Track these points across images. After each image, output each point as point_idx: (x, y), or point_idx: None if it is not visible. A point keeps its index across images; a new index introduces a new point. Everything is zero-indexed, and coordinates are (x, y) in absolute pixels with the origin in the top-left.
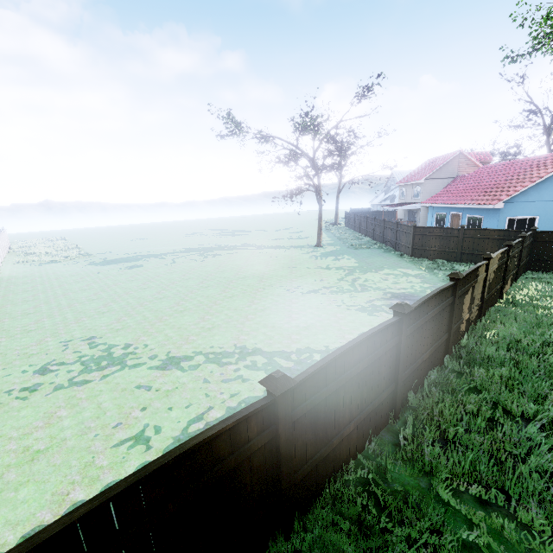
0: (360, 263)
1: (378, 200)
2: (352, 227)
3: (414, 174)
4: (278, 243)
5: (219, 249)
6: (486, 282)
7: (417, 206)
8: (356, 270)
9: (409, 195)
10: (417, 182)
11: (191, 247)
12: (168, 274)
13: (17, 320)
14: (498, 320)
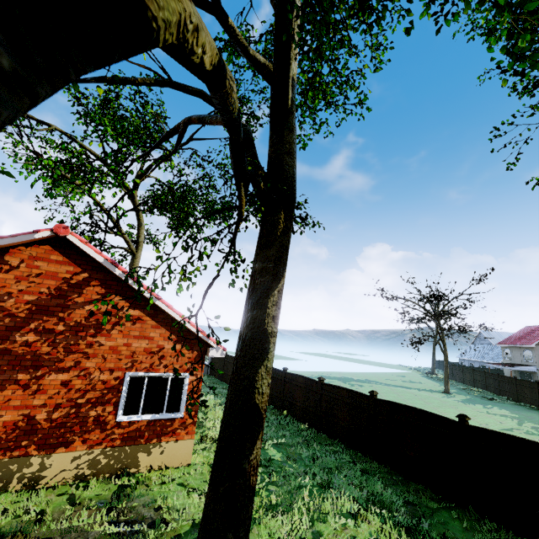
0: (519, 415)
1: (468, 355)
2: (460, 380)
3: (517, 337)
4: (397, 383)
5: (352, 380)
6: None
7: (533, 369)
8: (522, 419)
9: (518, 357)
10: (526, 346)
11: (322, 374)
12: None
13: None
14: None
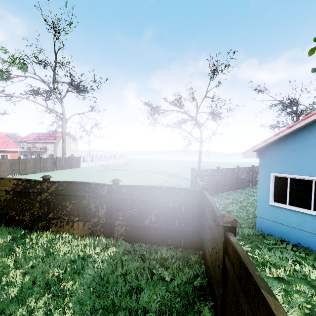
0: None
1: None
2: None
3: None
4: None
5: (152, 172)
6: None
7: None
8: None
9: None
10: None
11: (150, 170)
12: (94, 175)
13: (33, 175)
14: None
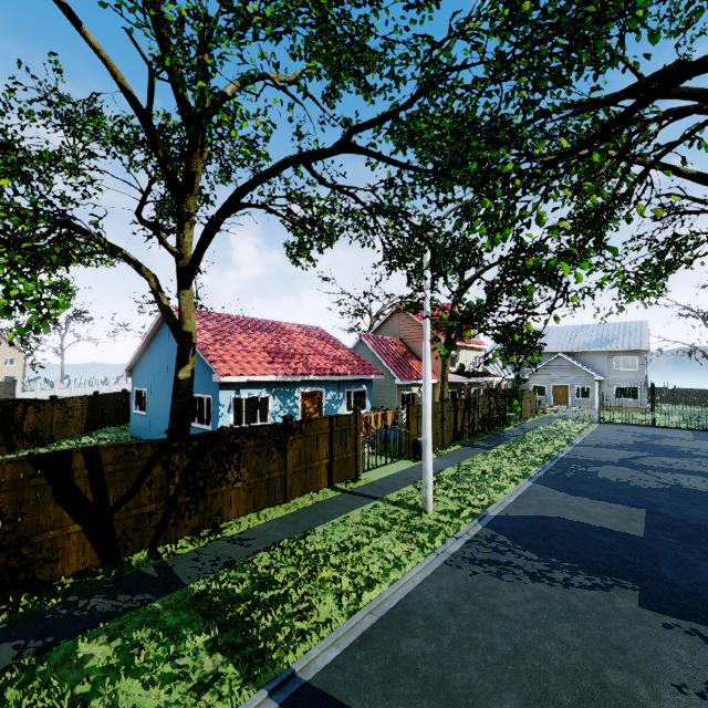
0: None
1: None
2: None
3: None
4: None
5: None
6: None
7: None
8: None
9: None
10: None
11: None
12: None
13: None
14: None
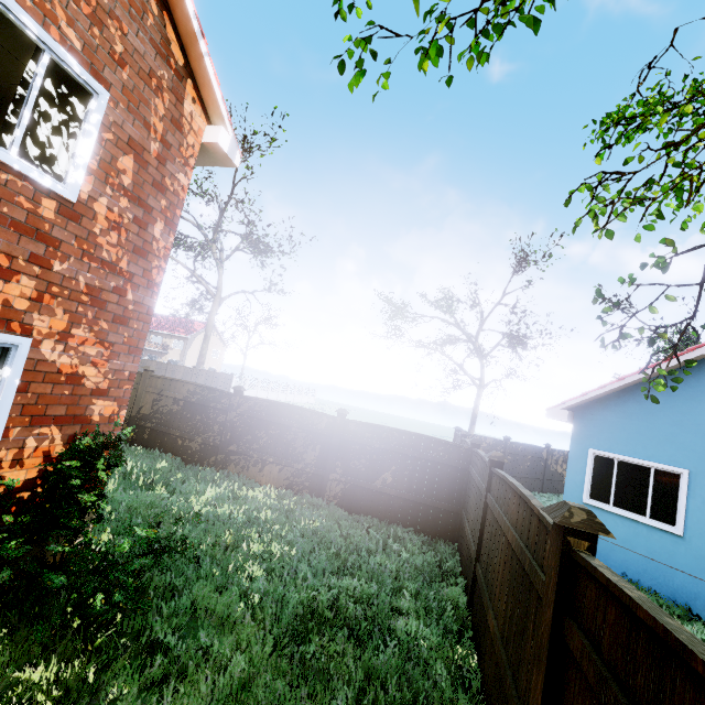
0: None
1: None
2: None
3: None
4: None
5: None
6: (137, 395)
7: None
8: None
9: None
10: None
11: None
12: None
13: None
14: (130, 450)
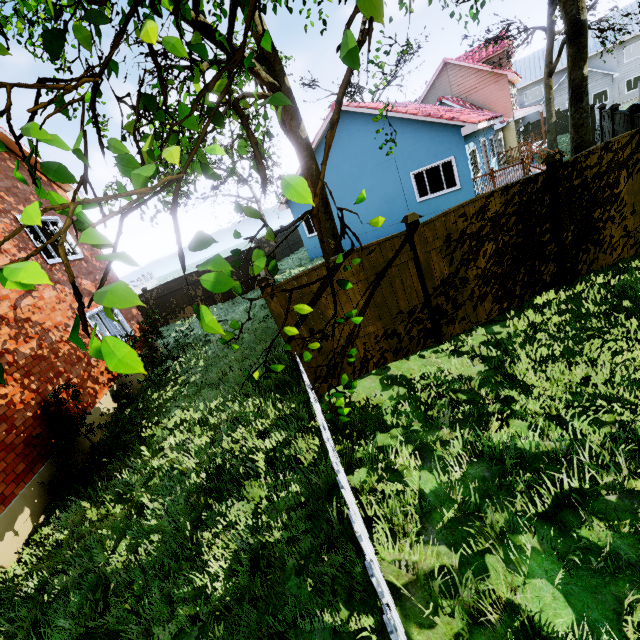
0: None
1: None
2: None
3: None
4: None
5: None
6: None
7: None
8: None
9: None
10: None
11: None
12: None
13: None
14: None
